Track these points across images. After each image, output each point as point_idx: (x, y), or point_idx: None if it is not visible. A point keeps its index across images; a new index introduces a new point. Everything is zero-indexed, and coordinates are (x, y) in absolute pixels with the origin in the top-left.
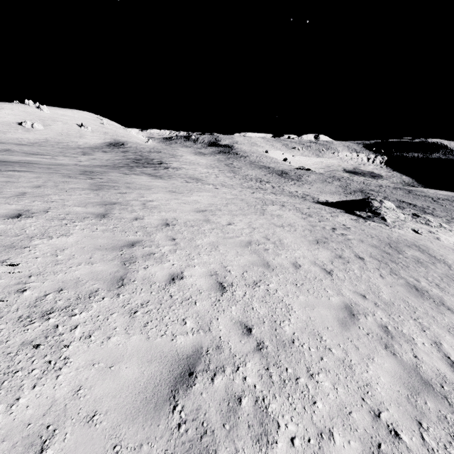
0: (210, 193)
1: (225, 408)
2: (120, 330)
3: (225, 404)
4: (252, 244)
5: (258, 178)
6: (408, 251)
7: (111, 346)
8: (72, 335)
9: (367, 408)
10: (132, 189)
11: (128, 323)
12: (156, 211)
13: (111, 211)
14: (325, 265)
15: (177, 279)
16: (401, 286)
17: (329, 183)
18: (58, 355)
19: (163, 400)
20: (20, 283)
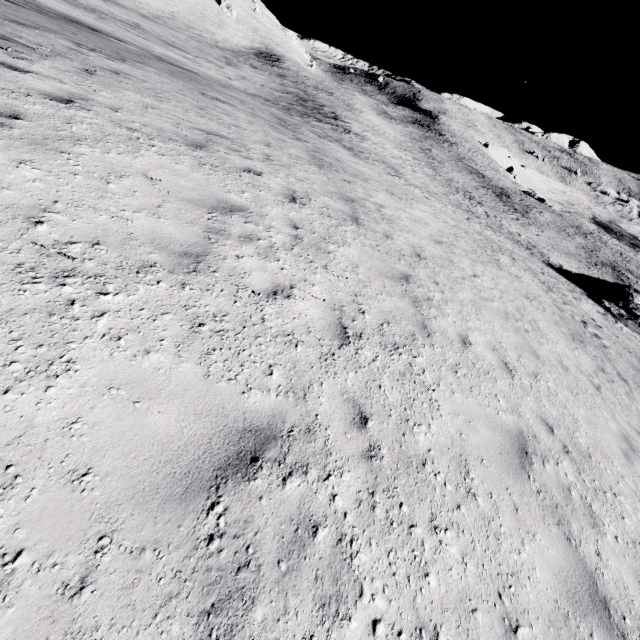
0: (428, 207)
1: (562, 492)
2: (456, 388)
3: (561, 490)
4: (510, 317)
5: (467, 191)
6: None
7: (458, 402)
8: (427, 379)
9: None
10: (350, 174)
11: (457, 382)
12: (396, 227)
13: (358, 215)
14: (591, 377)
15: (467, 343)
16: None
17: (569, 236)
18: (429, 396)
19: (518, 467)
20: (354, 302)
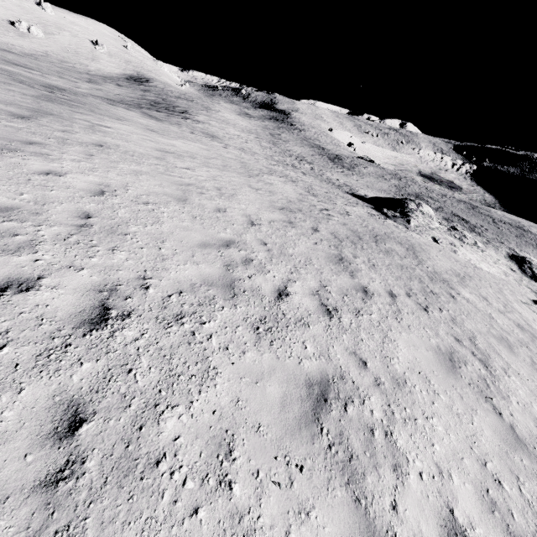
0: (206, 146)
1: None
2: None
3: None
4: (190, 186)
5: (301, 156)
6: (391, 245)
7: None
8: None
9: (141, 274)
10: (96, 113)
11: None
12: (101, 134)
13: (37, 118)
14: (259, 220)
15: (54, 175)
16: (326, 253)
17: (385, 180)
18: None
19: None
20: None
